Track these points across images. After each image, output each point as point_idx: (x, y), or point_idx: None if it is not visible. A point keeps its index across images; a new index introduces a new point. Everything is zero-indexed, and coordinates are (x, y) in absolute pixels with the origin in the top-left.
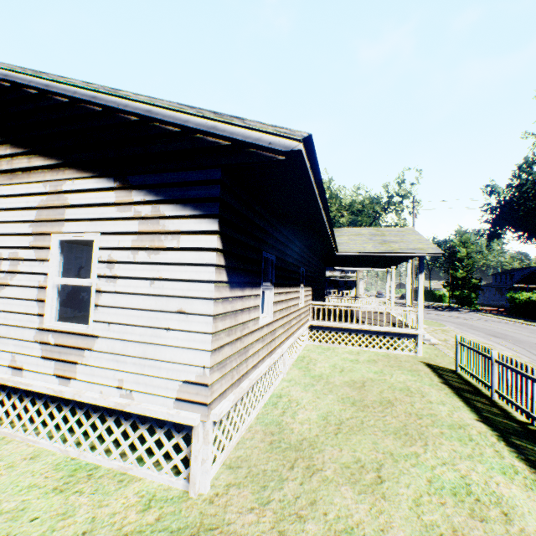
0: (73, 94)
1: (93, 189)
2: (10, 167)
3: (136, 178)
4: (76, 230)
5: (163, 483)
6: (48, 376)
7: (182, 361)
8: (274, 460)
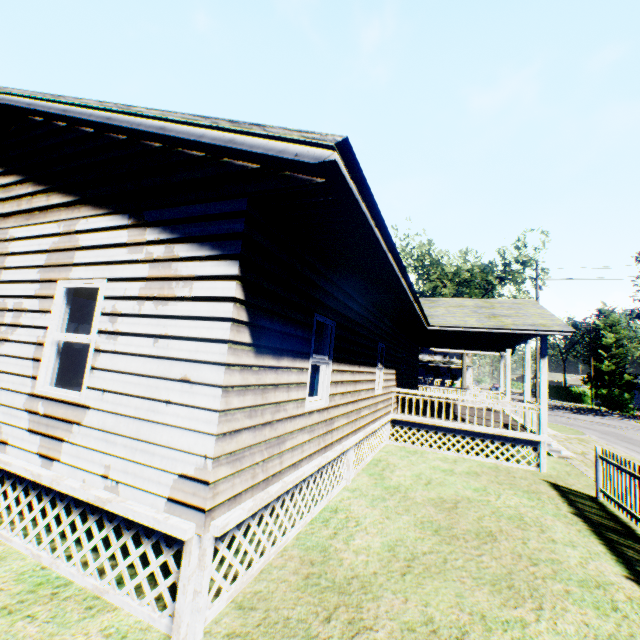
0: (89, 117)
1: (106, 228)
2: (29, 207)
3: (152, 214)
4: (83, 276)
5: (143, 619)
6: (31, 454)
7: (180, 446)
8: (304, 603)
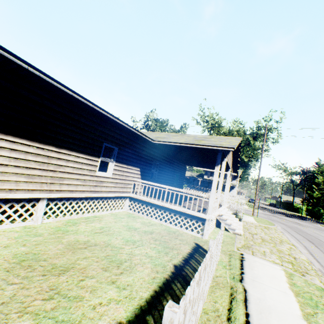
0: None
1: None
2: None
3: None
4: None
5: None
6: None
7: None
8: None
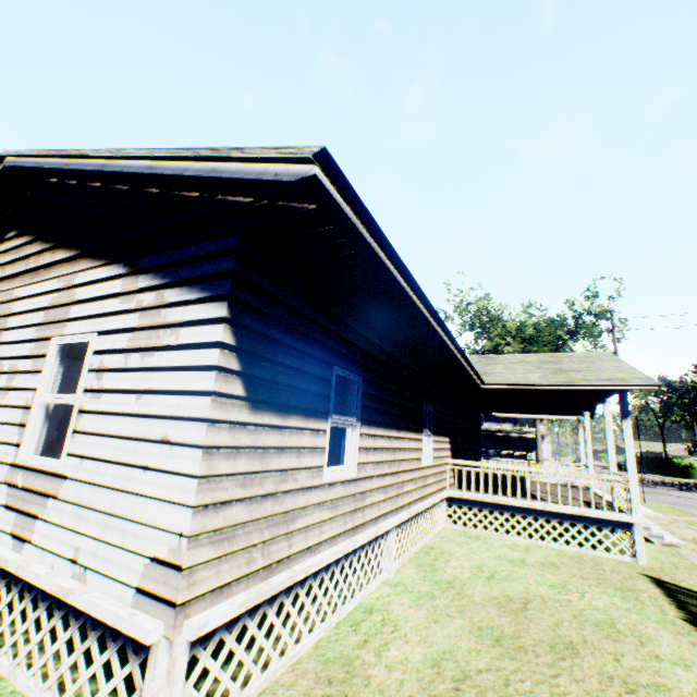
0: (87, 167)
1: (102, 279)
2: (36, 265)
3: (146, 260)
4: (76, 331)
5: None
6: (4, 535)
7: (154, 522)
8: None
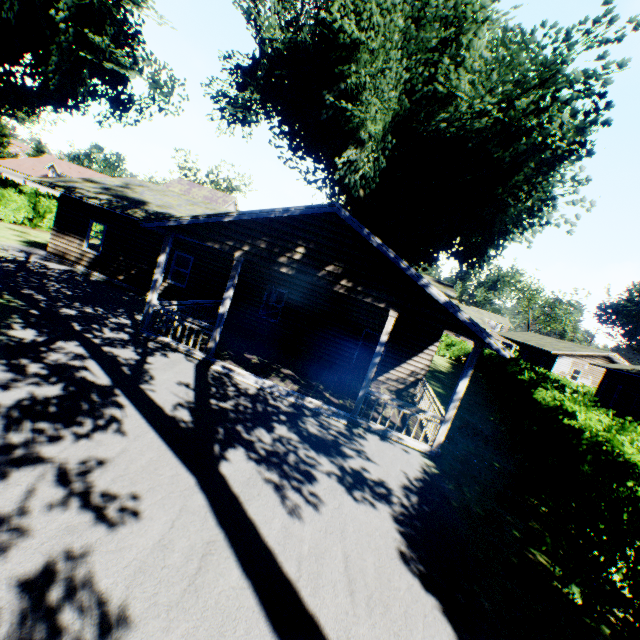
0: None
1: None
2: None
3: None
4: None
5: None
6: None
7: None
8: None
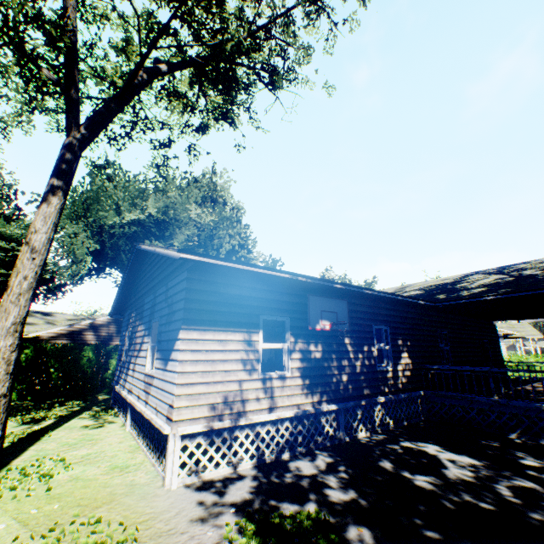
0: None
1: None
2: None
3: None
4: None
5: None
6: None
7: None
8: None
